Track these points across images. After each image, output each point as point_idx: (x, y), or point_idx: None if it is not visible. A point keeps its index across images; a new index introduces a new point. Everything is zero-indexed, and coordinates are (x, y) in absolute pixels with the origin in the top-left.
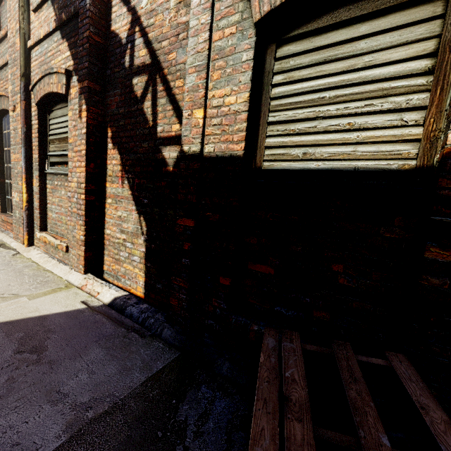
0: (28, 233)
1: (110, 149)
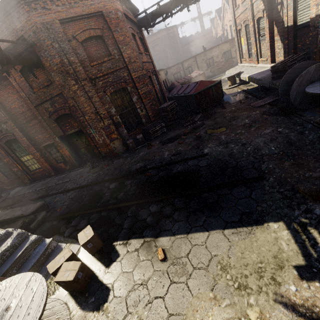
0: (257, 60)
1: (274, 27)
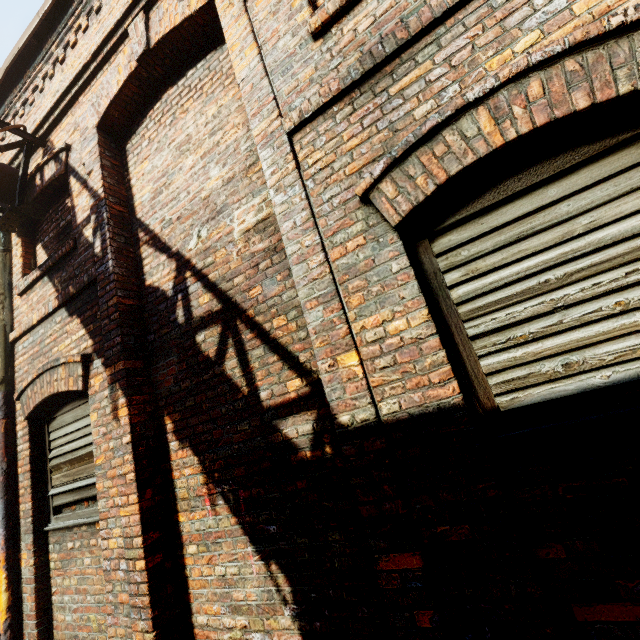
0: None
1: (174, 450)
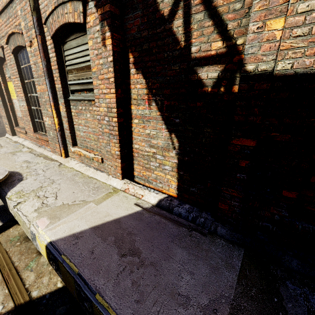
0: (64, 148)
1: (133, 74)
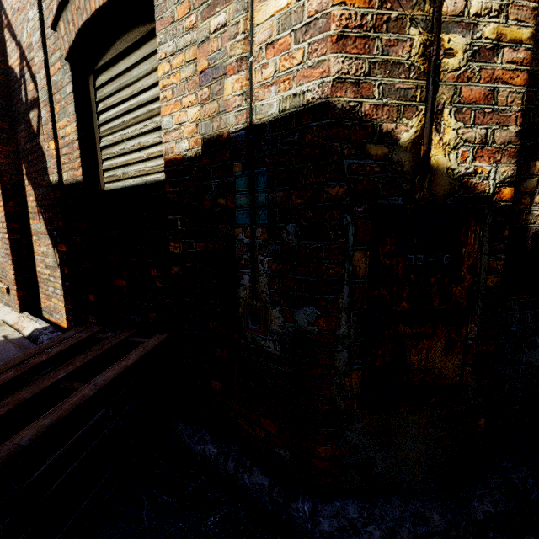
0: None
1: (27, 185)
